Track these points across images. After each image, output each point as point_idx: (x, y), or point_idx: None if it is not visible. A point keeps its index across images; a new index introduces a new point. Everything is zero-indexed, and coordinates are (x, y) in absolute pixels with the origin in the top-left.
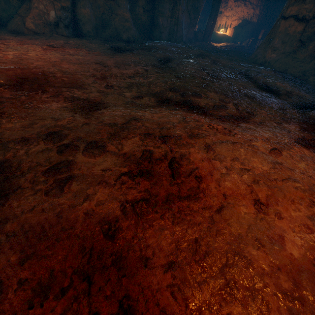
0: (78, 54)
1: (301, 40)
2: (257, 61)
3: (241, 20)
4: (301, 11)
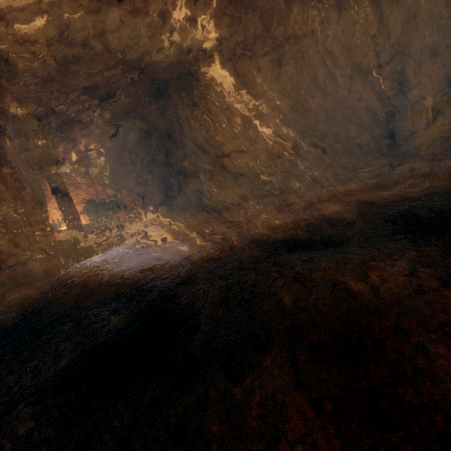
0: None
1: (253, 166)
2: (227, 204)
3: (84, 203)
4: (238, 145)
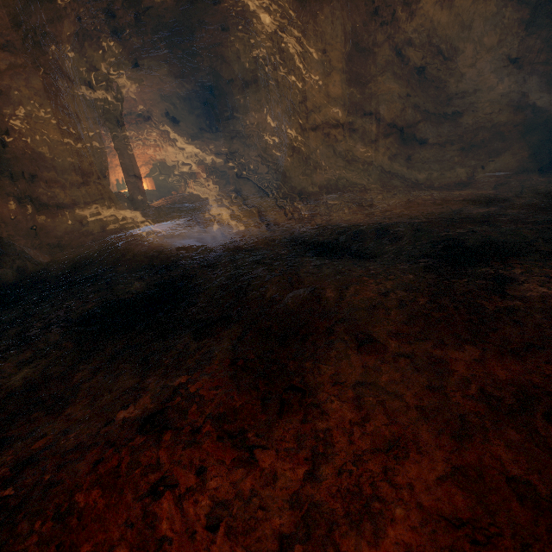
0: (252, 545)
1: (346, 148)
2: (304, 193)
3: (151, 164)
4: (331, 116)
